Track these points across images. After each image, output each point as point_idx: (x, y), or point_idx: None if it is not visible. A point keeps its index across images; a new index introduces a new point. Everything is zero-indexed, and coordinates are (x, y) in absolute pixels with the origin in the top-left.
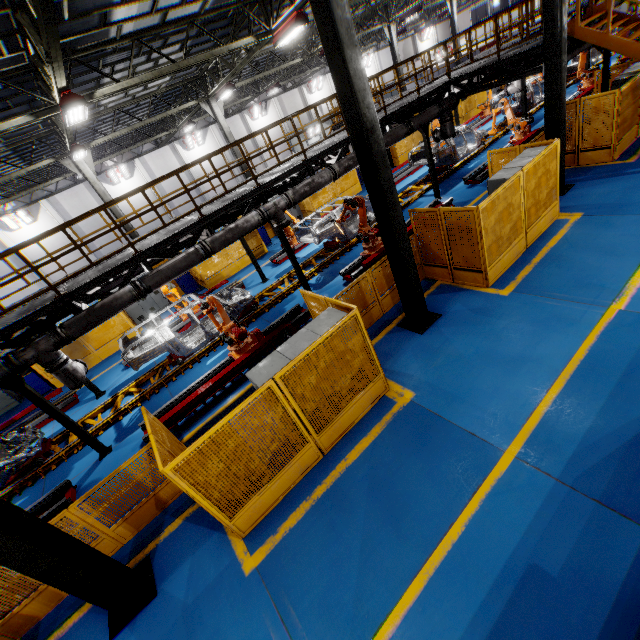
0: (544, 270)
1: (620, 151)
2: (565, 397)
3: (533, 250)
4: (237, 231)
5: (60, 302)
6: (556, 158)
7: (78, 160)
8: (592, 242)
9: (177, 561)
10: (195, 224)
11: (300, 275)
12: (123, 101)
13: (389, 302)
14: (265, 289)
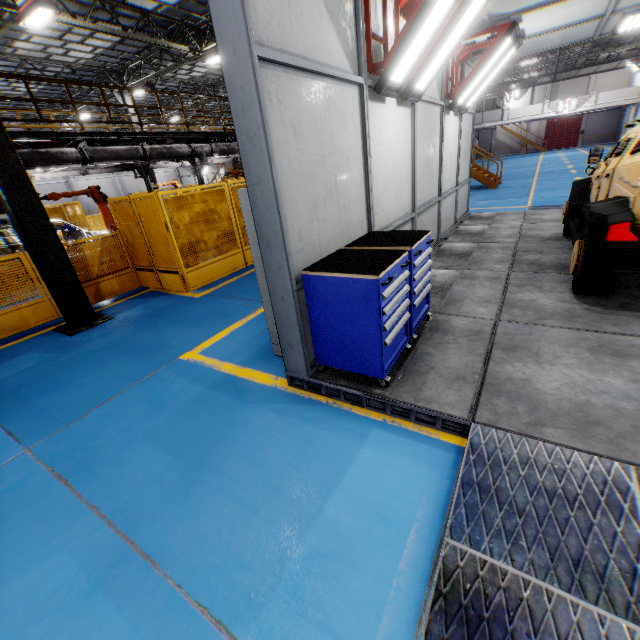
0: None
1: None
2: None
3: None
4: (171, 150)
5: None
6: None
7: None
8: None
9: (128, 308)
10: (136, 134)
11: None
12: (35, 56)
13: None
14: None
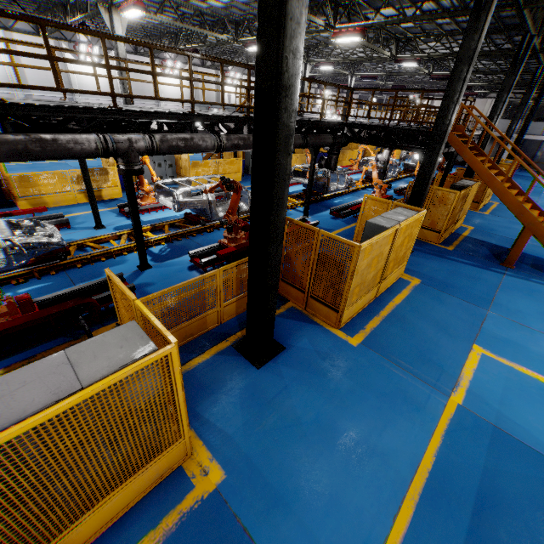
0: (391, 328)
1: (444, 238)
2: (415, 537)
3: (381, 301)
4: (53, 147)
5: None
6: (419, 226)
7: None
8: (430, 313)
9: None
10: None
11: (138, 239)
12: None
13: (232, 310)
14: (92, 237)
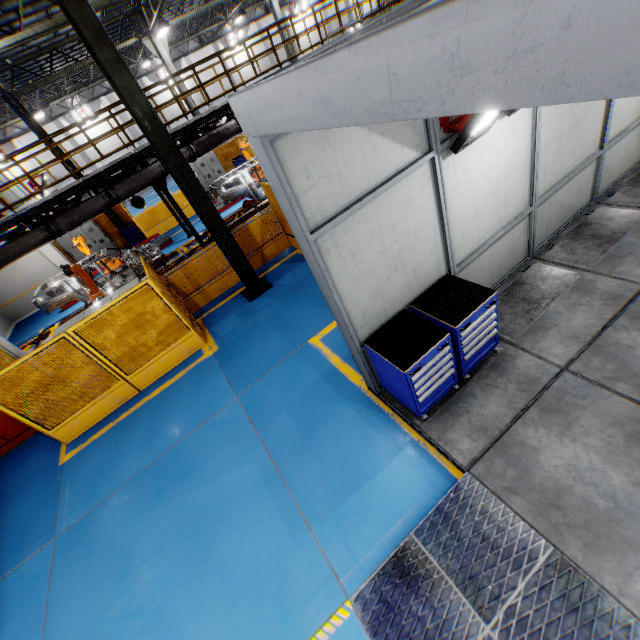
0: None
1: None
2: None
3: None
4: None
5: (189, 128)
6: None
7: (156, 41)
8: None
9: (282, 275)
10: None
11: None
12: None
13: None
14: None
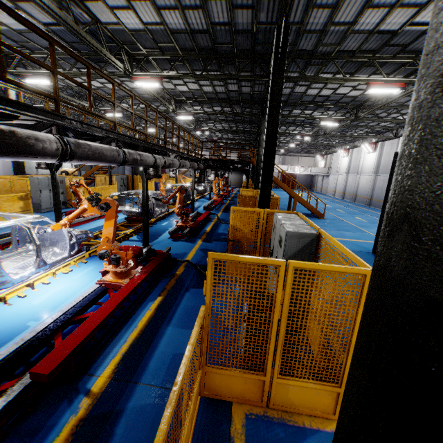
0: None
1: None
2: None
3: None
4: (143, 158)
5: None
6: None
7: None
8: None
9: None
10: (109, 131)
11: (147, 223)
12: None
13: None
14: None
